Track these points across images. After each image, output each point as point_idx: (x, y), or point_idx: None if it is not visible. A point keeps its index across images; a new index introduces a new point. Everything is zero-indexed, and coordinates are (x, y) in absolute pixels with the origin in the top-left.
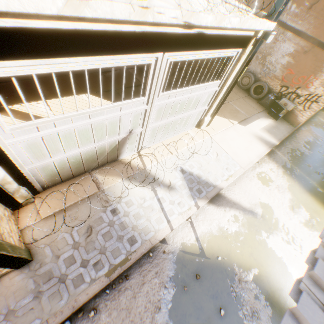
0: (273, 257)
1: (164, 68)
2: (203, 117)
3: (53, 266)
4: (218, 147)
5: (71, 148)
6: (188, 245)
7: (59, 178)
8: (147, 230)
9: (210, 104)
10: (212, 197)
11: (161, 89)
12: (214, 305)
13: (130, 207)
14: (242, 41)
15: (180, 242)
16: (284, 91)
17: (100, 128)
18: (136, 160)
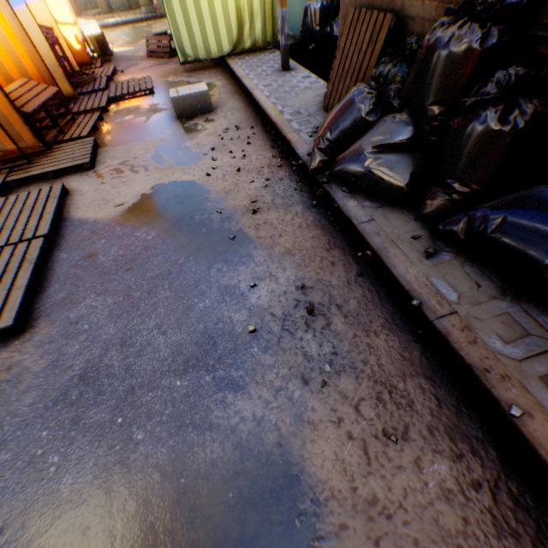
0: None
1: None
2: None
3: None
4: None
5: None
6: None
7: None
8: None
9: None
10: None
11: None
12: None
13: None
14: None
15: None
16: None
17: None
18: None
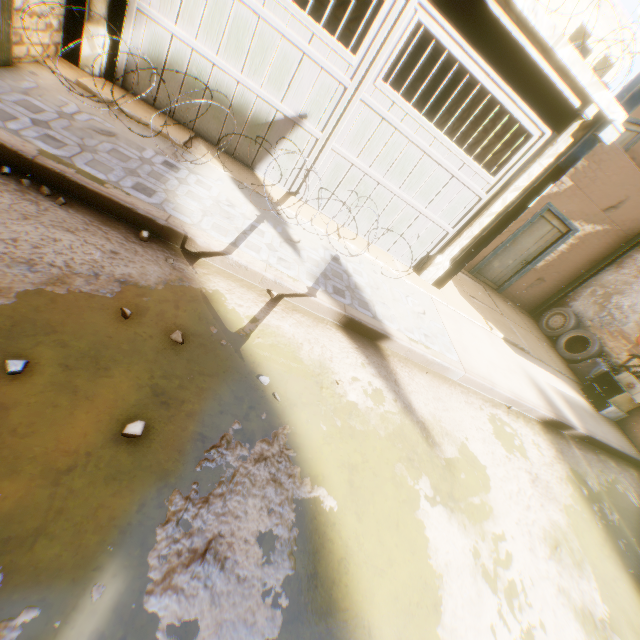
0: (413, 546)
1: (406, 29)
2: (436, 254)
3: (5, 88)
4: (435, 313)
5: (208, 41)
6: (227, 305)
7: (155, 93)
8: (185, 211)
9: (459, 226)
10: (356, 317)
11: (385, 69)
12: (139, 406)
13: (198, 186)
14: (554, 107)
15: (217, 288)
16: (635, 366)
17: (266, 50)
18: (275, 191)
